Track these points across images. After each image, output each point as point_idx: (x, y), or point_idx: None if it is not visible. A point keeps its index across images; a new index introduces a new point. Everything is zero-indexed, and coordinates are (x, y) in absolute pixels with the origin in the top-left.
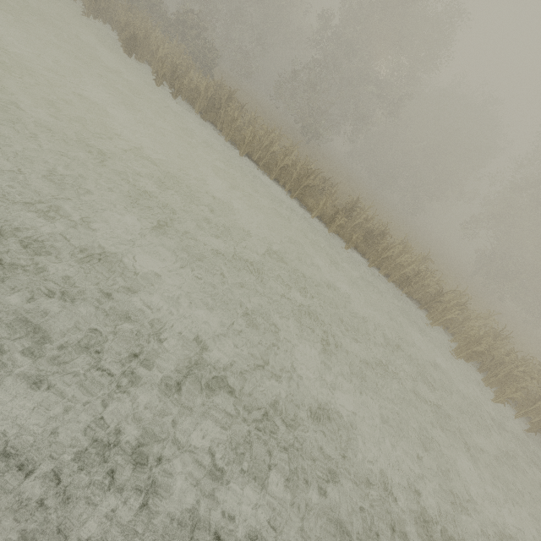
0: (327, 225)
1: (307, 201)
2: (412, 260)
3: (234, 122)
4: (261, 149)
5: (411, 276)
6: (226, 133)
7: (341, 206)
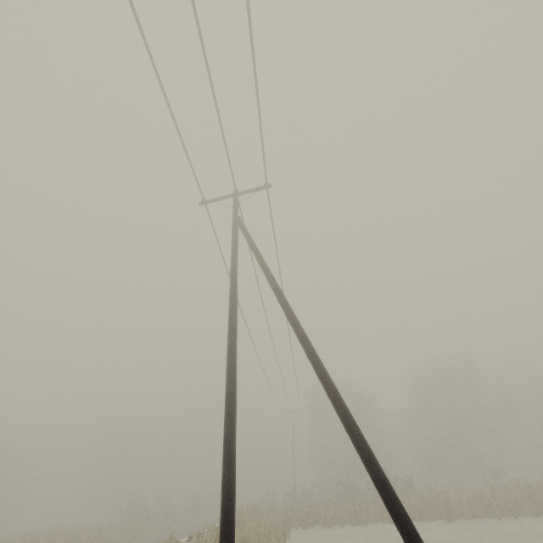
0: None
1: None
2: None
3: None
4: None
5: None
6: None
7: None
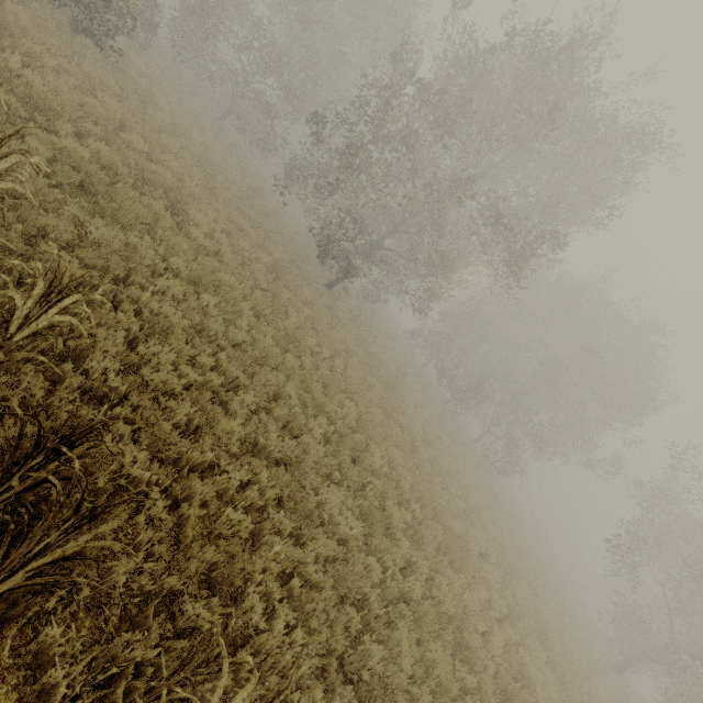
0: None
1: None
2: None
3: None
4: None
5: None
6: None
7: (235, 574)
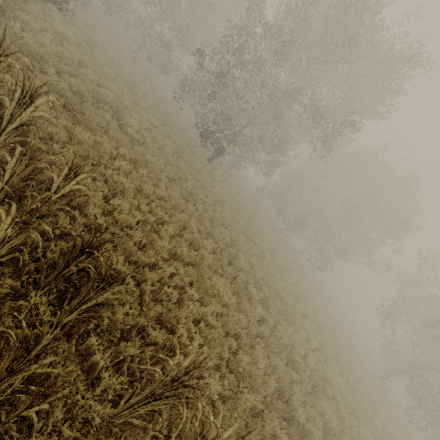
0: None
1: None
2: None
3: None
4: None
5: None
6: None
7: (172, 318)
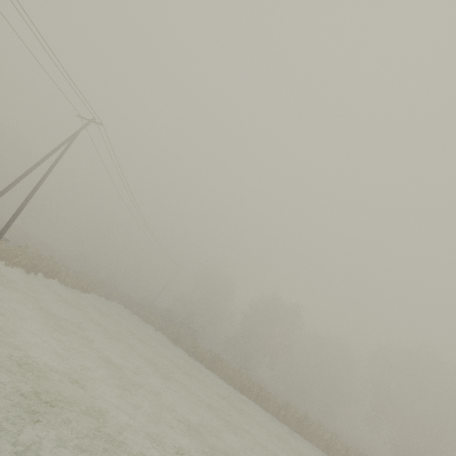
0: (277, 417)
1: (263, 405)
2: (324, 430)
3: (223, 368)
4: (236, 379)
5: (329, 443)
6: (220, 374)
7: None
